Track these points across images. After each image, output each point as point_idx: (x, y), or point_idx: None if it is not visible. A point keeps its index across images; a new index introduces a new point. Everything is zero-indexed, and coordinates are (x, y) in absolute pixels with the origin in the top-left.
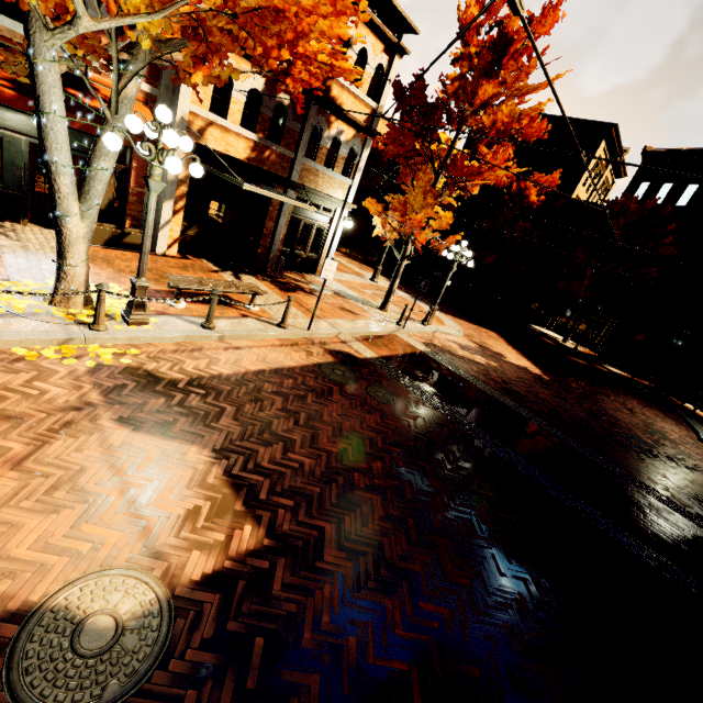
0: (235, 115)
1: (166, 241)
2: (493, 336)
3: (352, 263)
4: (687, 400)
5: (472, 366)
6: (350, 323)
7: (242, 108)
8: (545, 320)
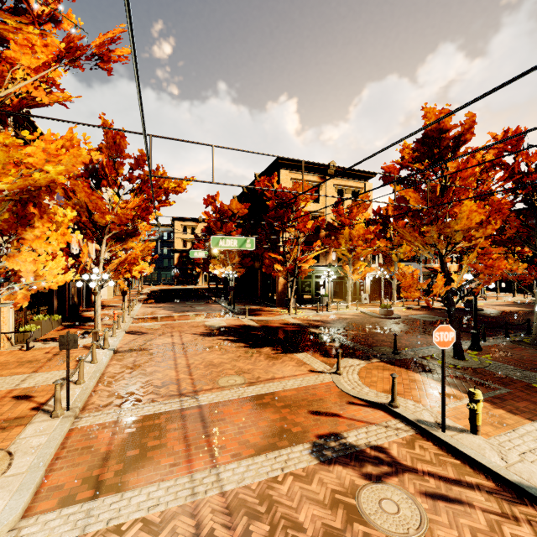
0: (454, 262)
1: None
2: None
3: None
4: None
5: None
6: (510, 299)
7: (455, 260)
8: None
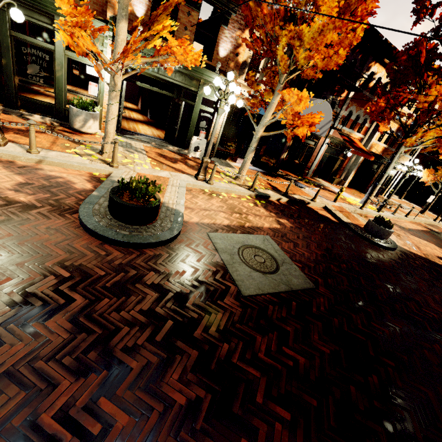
0: (383, 140)
1: (347, 182)
2: None
3: None
4: None
5: None
6: (419, 218)
7: (386, 137)
8: None
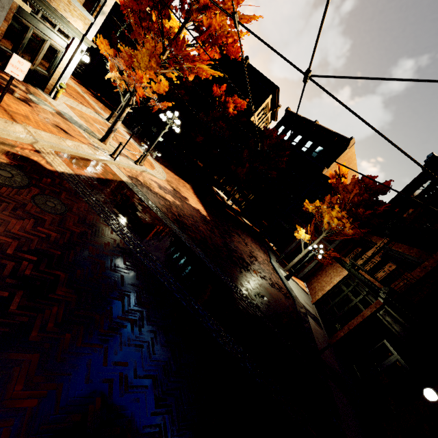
0: None
1: None
2: (187, 186)
3: (97, 103)
4: (271, 241)
5: (161, 200)
6: (57, 139)
7: None
8: (221, 186)
